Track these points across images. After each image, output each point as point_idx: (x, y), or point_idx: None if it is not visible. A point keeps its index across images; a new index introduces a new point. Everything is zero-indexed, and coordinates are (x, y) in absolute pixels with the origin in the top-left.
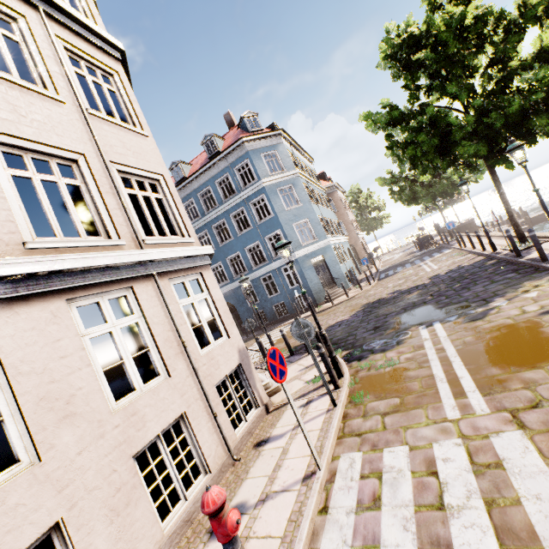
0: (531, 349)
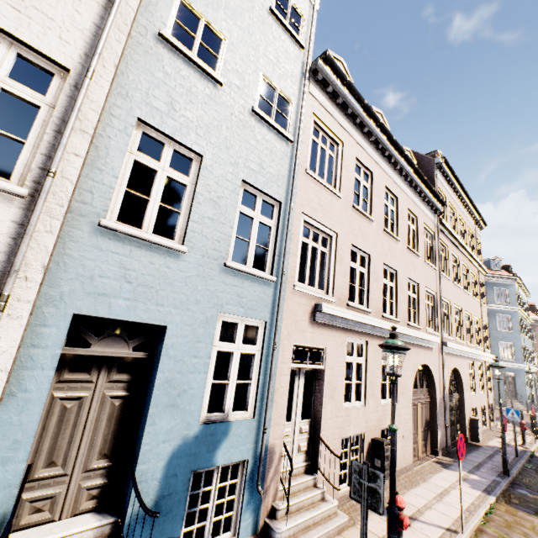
0: None
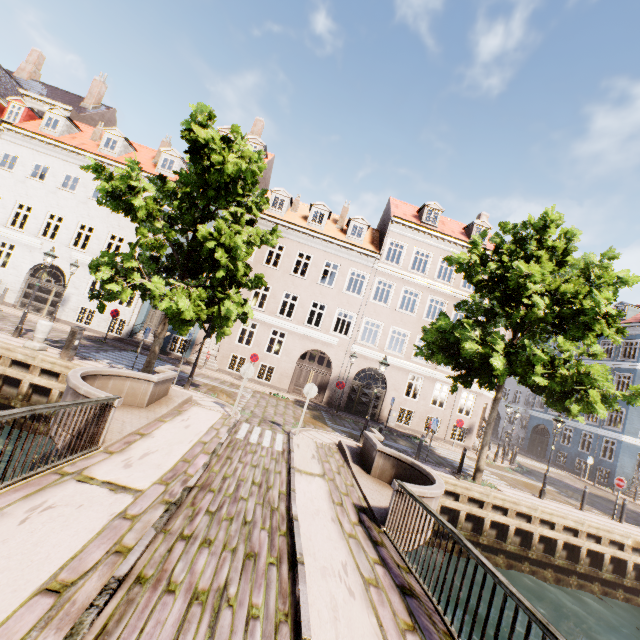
0: (527, 485)
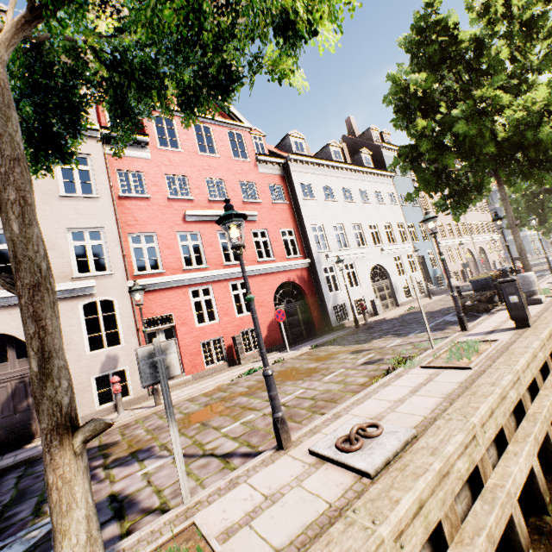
0: None
